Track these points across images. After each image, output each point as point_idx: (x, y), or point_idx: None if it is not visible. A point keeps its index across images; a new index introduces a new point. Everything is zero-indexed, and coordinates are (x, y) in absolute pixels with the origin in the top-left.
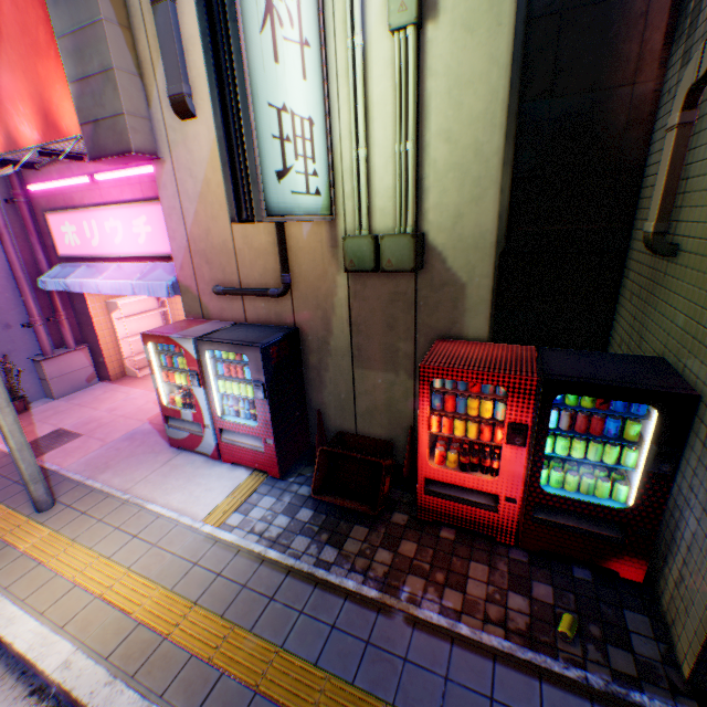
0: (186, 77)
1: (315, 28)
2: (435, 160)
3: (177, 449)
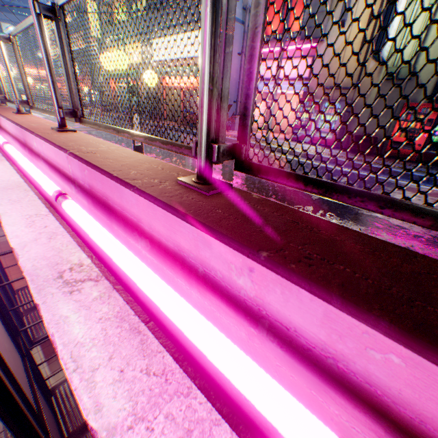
0: (346, 15)
1: (405, 4)
2: (427, 45)
3: (292, 142)
